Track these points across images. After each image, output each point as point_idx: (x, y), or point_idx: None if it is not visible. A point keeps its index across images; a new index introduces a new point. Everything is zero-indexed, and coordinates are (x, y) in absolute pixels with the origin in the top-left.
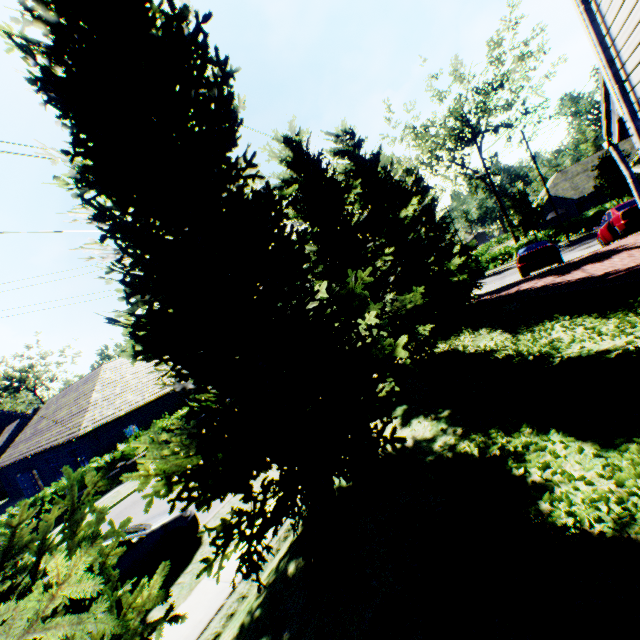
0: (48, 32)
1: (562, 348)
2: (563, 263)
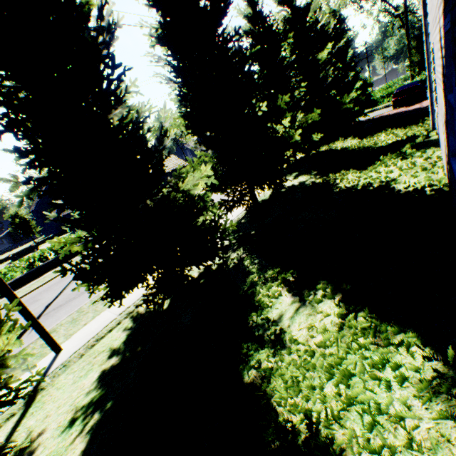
0: None
1: (378, 144)
2: None
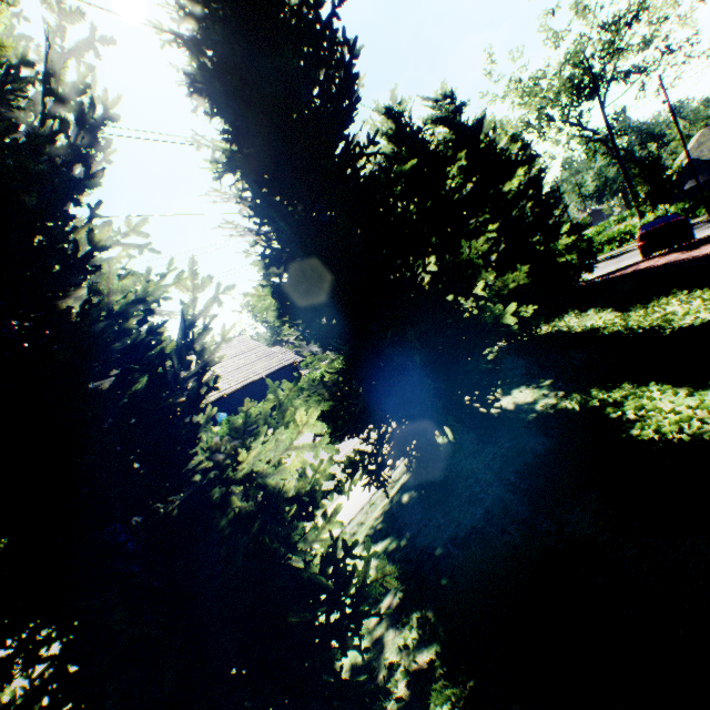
0: (196, 27)
1: (674, 320)
2: (694, 240)
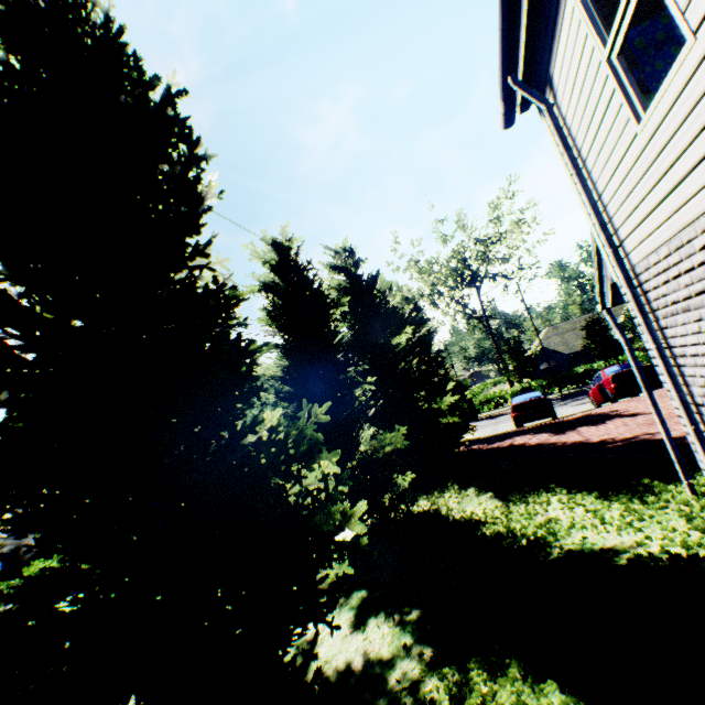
0: None
1: (561, 534)
2: (557, 419)
